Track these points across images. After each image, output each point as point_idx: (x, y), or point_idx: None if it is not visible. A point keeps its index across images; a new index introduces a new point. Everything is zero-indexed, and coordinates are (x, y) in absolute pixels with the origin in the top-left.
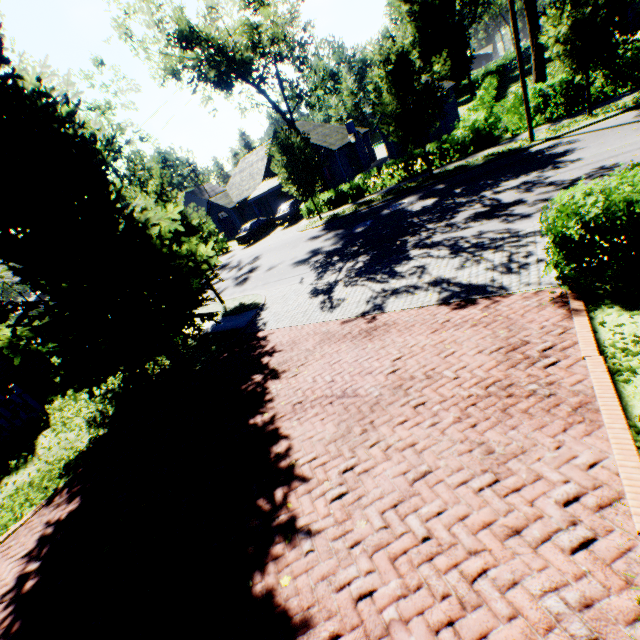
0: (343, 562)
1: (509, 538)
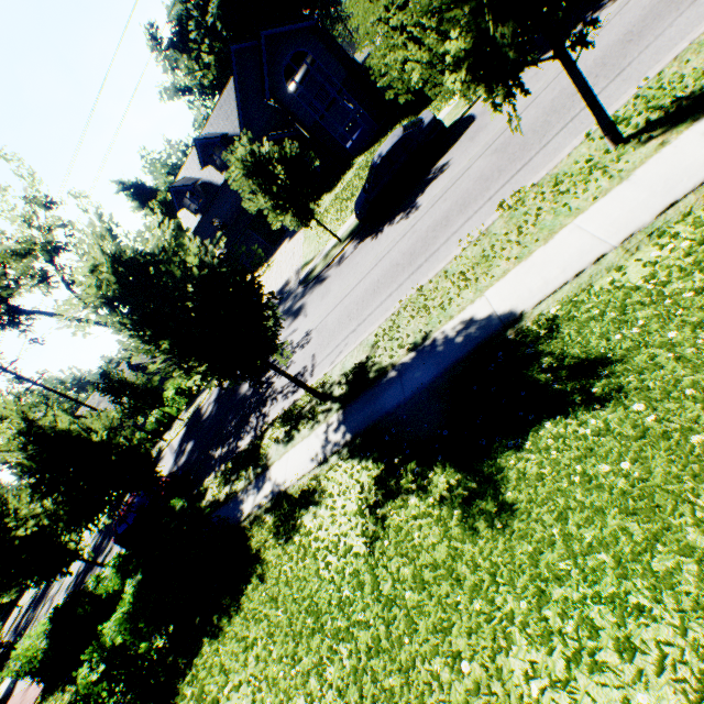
0: None
1: None
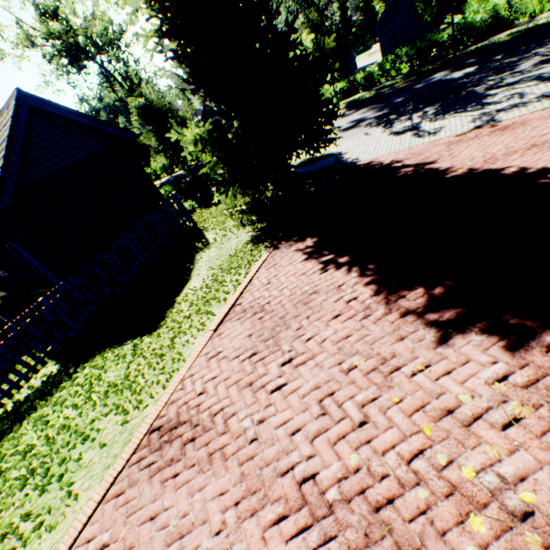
0: None
1: None
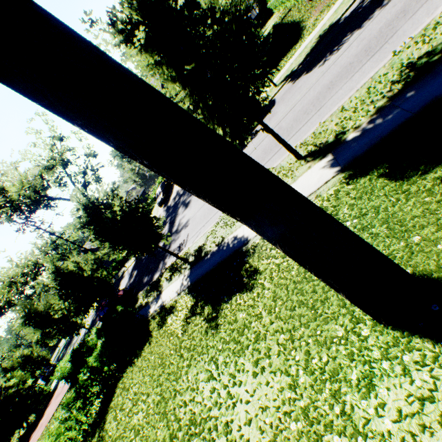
0: None
1: None
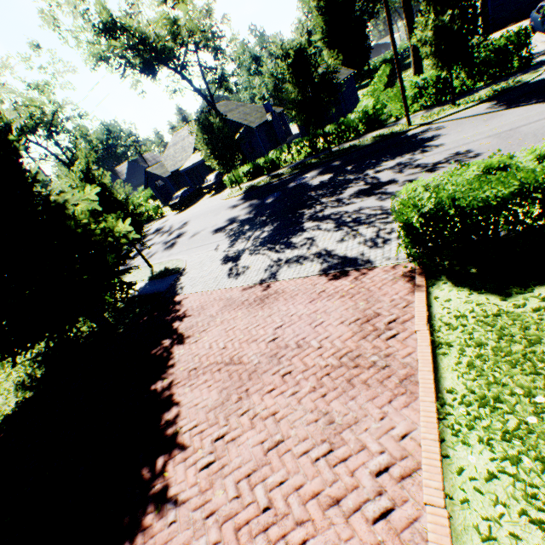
0: (197, 533)
1: (329, 508)
